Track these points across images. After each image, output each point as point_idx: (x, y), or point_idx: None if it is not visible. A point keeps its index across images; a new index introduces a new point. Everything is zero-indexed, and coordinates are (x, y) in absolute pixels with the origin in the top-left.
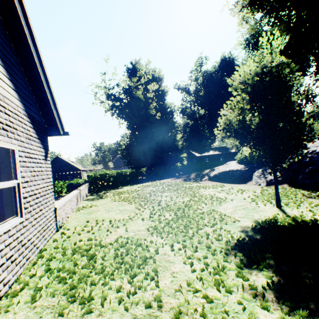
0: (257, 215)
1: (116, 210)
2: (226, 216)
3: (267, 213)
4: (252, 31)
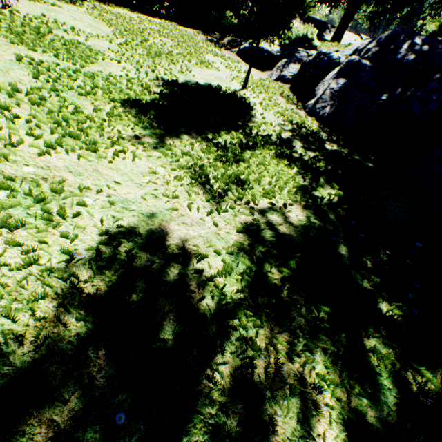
0: (217, 83)
1: (86, 23)
2: (191, 74)
3: (228, 86)
4: None
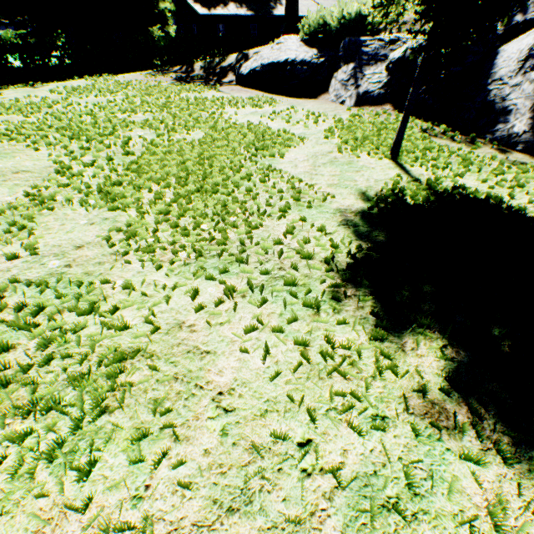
0: (362, 180)
1: None
2: (302, 185)
3: (379, 173)
4: None
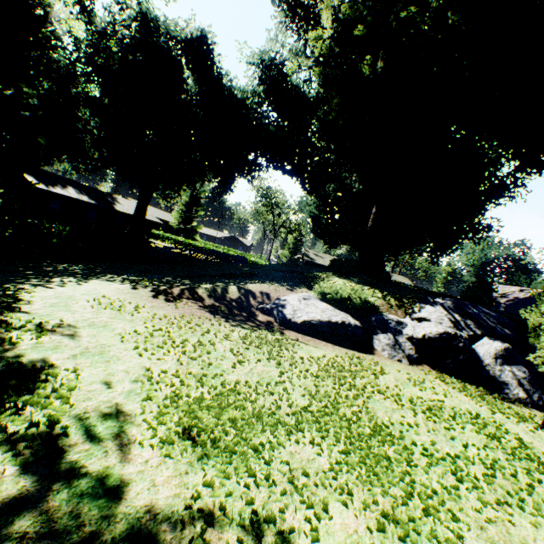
0: None
1: None
2: None
3: None
4: (320, 75)
